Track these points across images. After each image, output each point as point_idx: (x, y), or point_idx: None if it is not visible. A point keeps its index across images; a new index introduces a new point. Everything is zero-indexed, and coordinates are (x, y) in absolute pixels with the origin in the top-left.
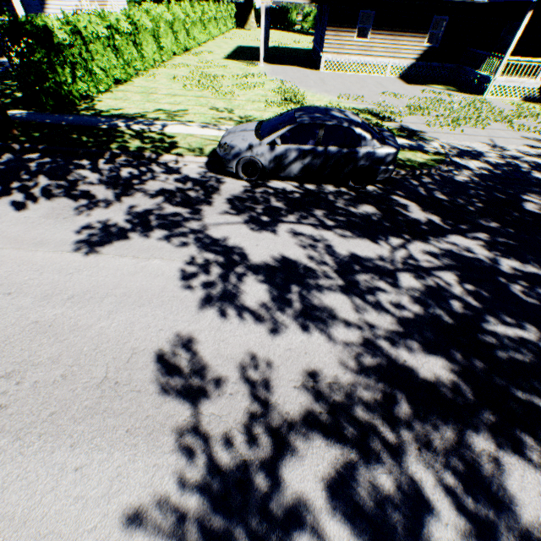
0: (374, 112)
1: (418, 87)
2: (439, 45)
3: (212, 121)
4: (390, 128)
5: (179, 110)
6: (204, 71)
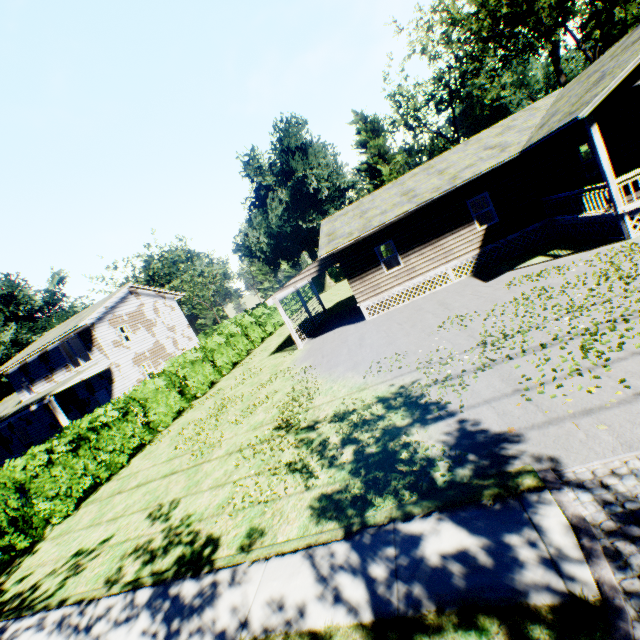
0: (410, 397)
1: (501, 278)
2: (498, 218)
3: (112, 569)
4: (432, 453)
5: (103, 539)
6: (230, 393)
